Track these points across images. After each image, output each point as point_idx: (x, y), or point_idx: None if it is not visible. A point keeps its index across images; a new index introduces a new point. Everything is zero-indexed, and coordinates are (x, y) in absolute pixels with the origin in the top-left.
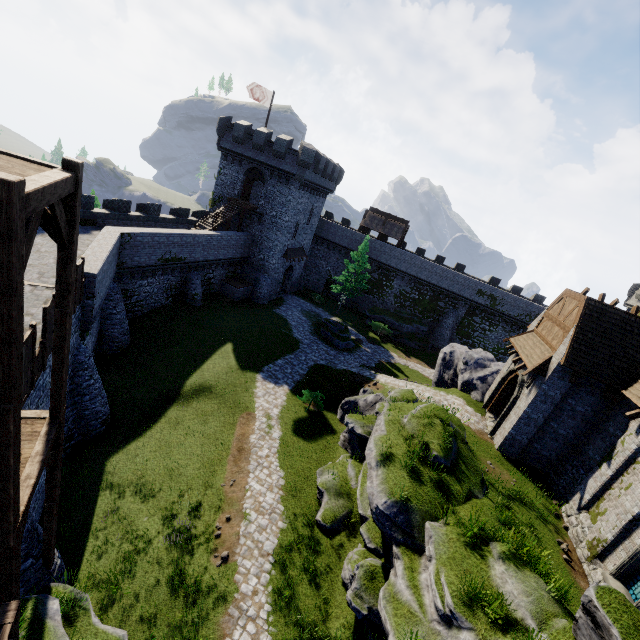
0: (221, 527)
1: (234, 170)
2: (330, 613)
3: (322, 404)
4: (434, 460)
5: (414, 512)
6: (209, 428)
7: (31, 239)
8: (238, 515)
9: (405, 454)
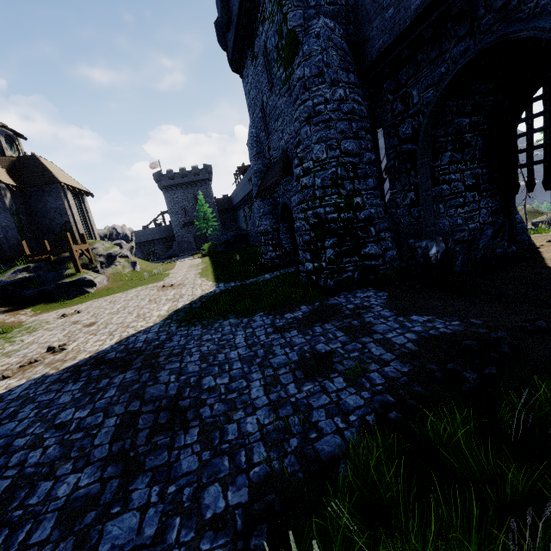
0: None
1: None
2: None
3: None
4: None
5: None
6: None
7: None
8: None
9: None
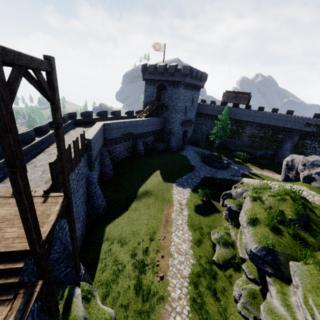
0: (159, 260)
1: (151, 88)
2: (228, 317)
3: (210, 196)
4: (289, 221)
5: (279, 254)
6: (151, 211)
7: (17, 80)
8: (167, 254)
9: (266, 218)
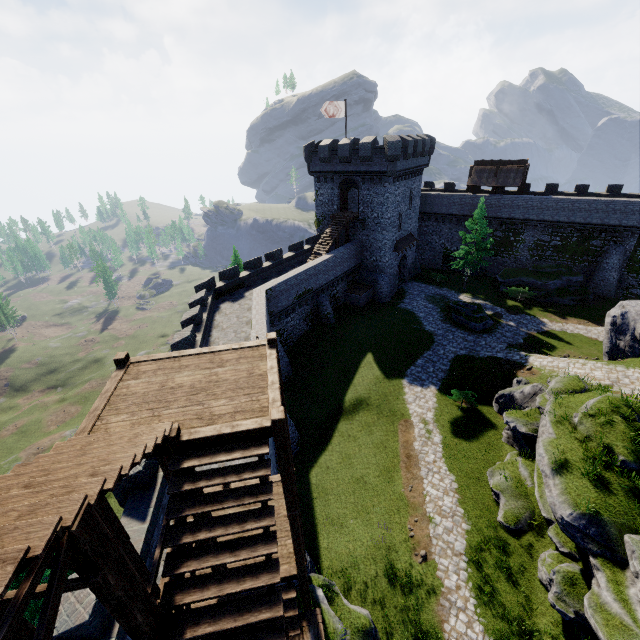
0: (412, 529)
1: (328, 188)
2: (534, 610)
3: (474, 401)
4: (622, 465)
5: (607, 525)
6: (375, 438)
7: None
8: (424, 518)
9: (583, 460)
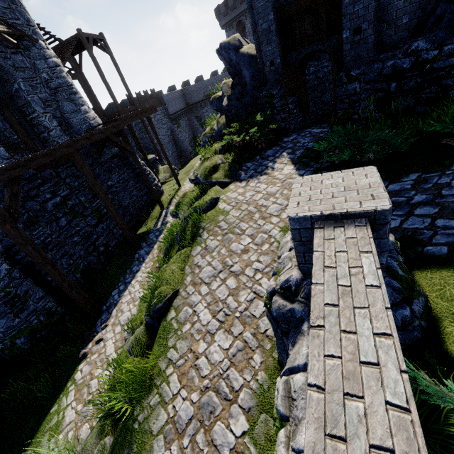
0: None
1: (232, 33)
2: None
3: None
4: None
5: None
6: None
7: (91, 43)
8: None
9: None
